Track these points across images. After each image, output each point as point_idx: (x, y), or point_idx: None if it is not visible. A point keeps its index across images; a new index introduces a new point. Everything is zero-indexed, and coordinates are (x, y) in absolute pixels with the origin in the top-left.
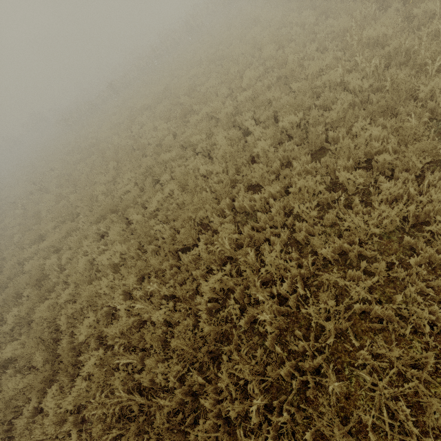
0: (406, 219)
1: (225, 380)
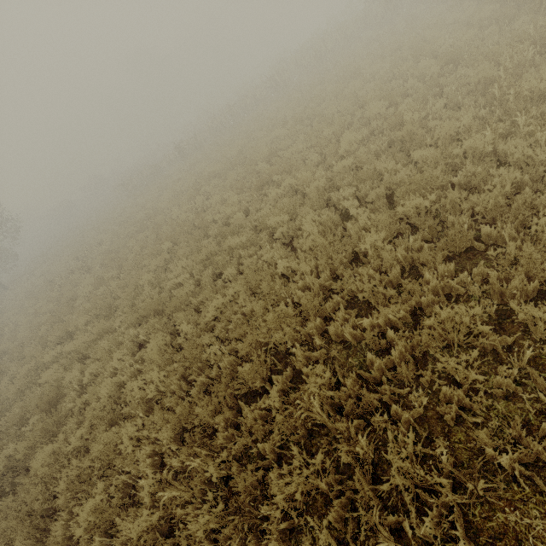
0: None
1: None
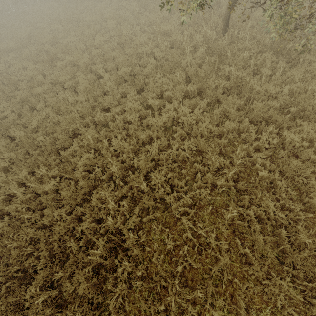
0: (173, 119)
1: (95, 200)
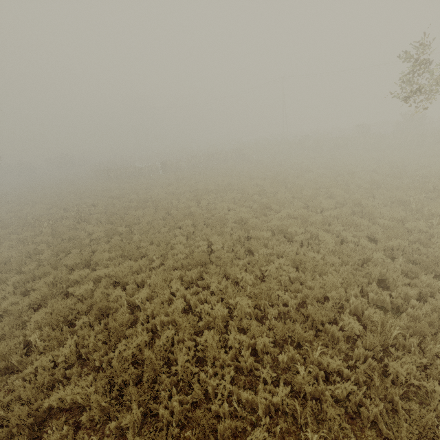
0: None
1: None
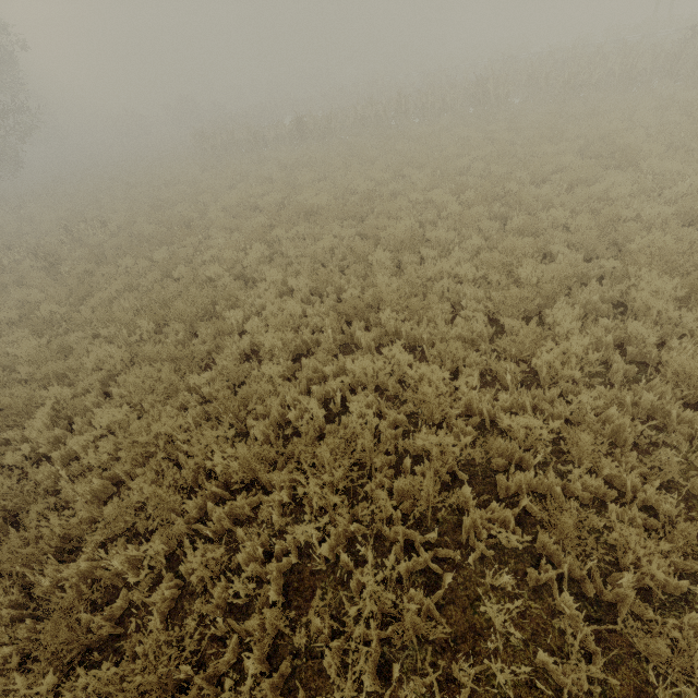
0: None
1: None
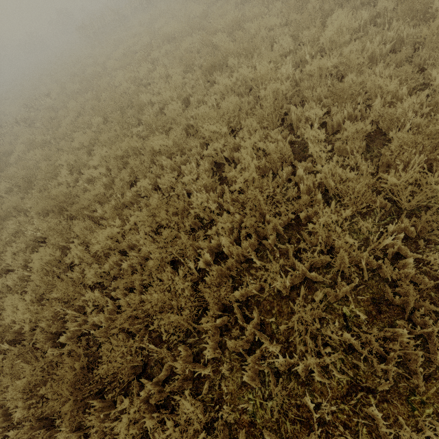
0: None
1: None
